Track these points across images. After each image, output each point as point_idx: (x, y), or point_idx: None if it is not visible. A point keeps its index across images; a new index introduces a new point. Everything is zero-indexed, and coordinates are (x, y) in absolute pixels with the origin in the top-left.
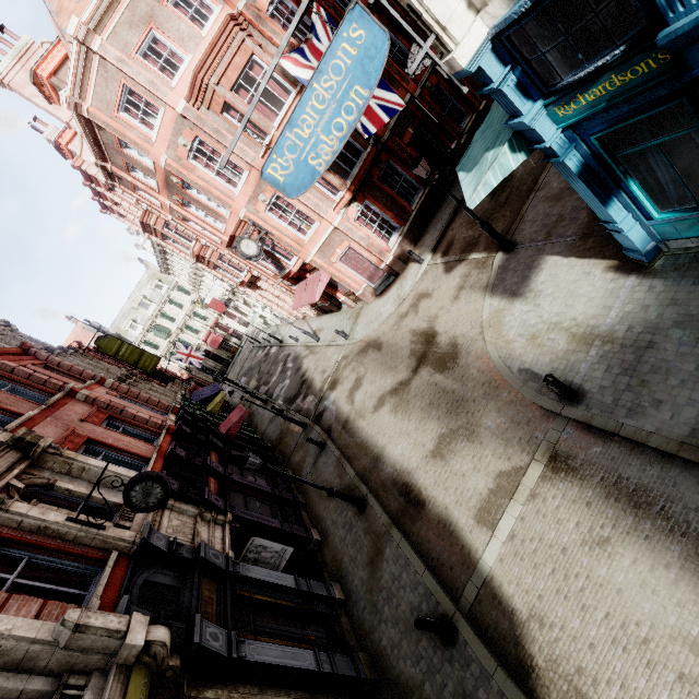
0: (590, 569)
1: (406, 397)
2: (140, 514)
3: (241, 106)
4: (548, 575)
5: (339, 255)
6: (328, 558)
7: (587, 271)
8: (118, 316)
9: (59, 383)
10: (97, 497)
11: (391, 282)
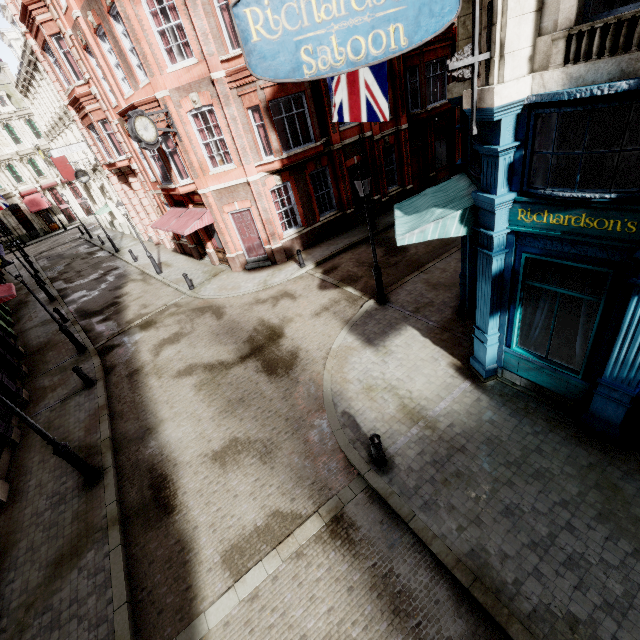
0: None
1: (220, 379)
2: None
3: None
4: None
5: (235, 208)
6: None
7: (435, 357)
8: None
9: None
10: None
11: (266, 265)
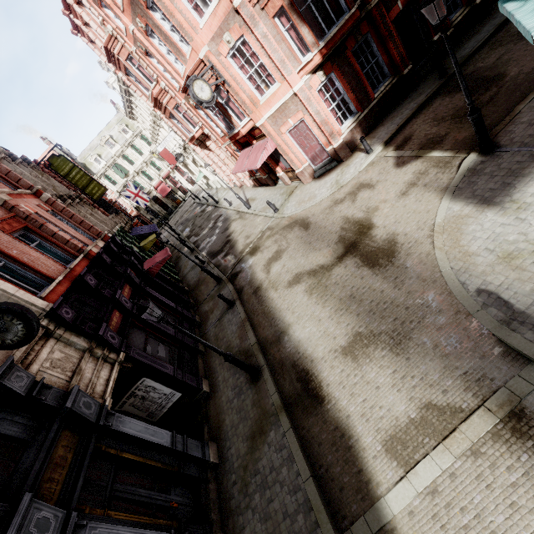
0: None
1: (325, 281)
2: None
3: None
4: None
5: (290, 125)
6: (211, 413)
7: None
8: (86, 148)
9: None
10: None
11: (332, 167)
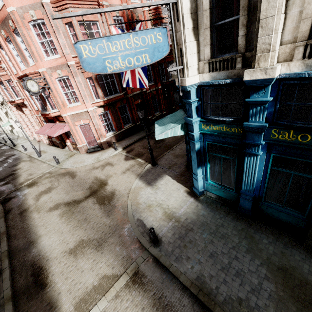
0: None
1: (74, 210)
2: None
3: (78, 31)
4: None
5: (81, 123)
6: None
7: (178, 188)
8: None
9: None
10: None
11: (98, 150)
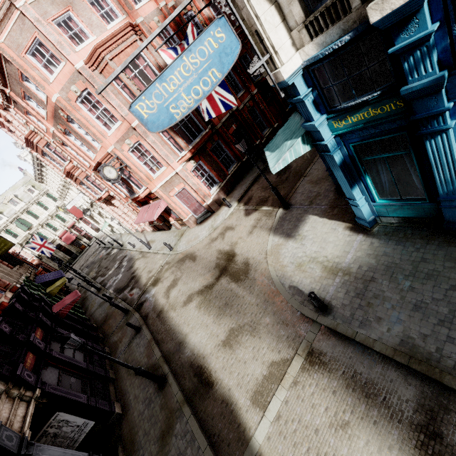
0: (335, 449)
1: (209, 297)
2: None
3: (126, 79)
4: (304, 453)
5: (176, 191)
6: (124, 431)
7: (333, 227)
8: None
9: None
10: None
11: (208, 216)
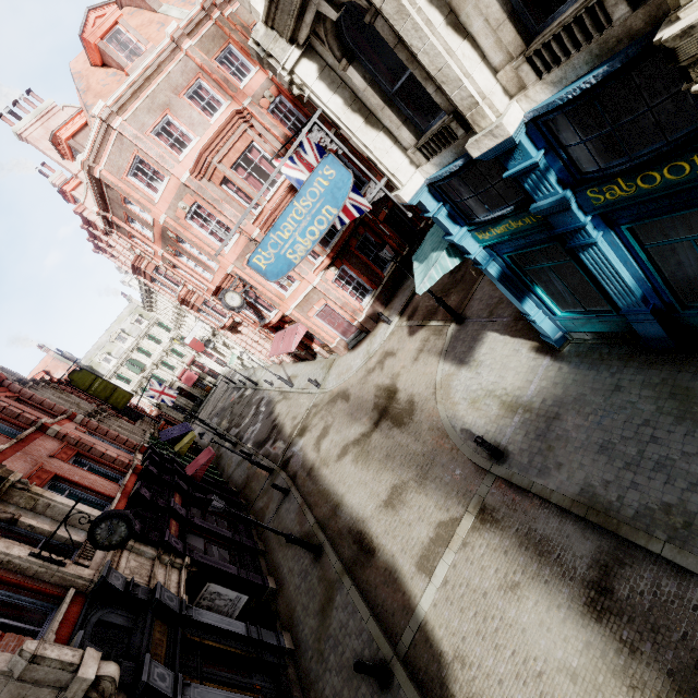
0: (503, 611)
1: (367, 447)
2: (99, 554)
3: (239, 181)
4: (471, 617)
5: (316, 310)
6: (281, 607)
7: (516, 348)
8: (93, 347)
9: (32, 418)
10: (59, 534)
11: (363, 338)
